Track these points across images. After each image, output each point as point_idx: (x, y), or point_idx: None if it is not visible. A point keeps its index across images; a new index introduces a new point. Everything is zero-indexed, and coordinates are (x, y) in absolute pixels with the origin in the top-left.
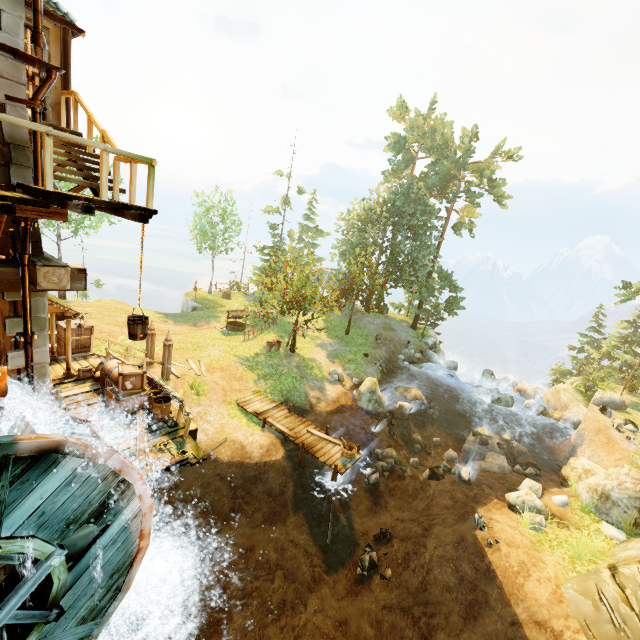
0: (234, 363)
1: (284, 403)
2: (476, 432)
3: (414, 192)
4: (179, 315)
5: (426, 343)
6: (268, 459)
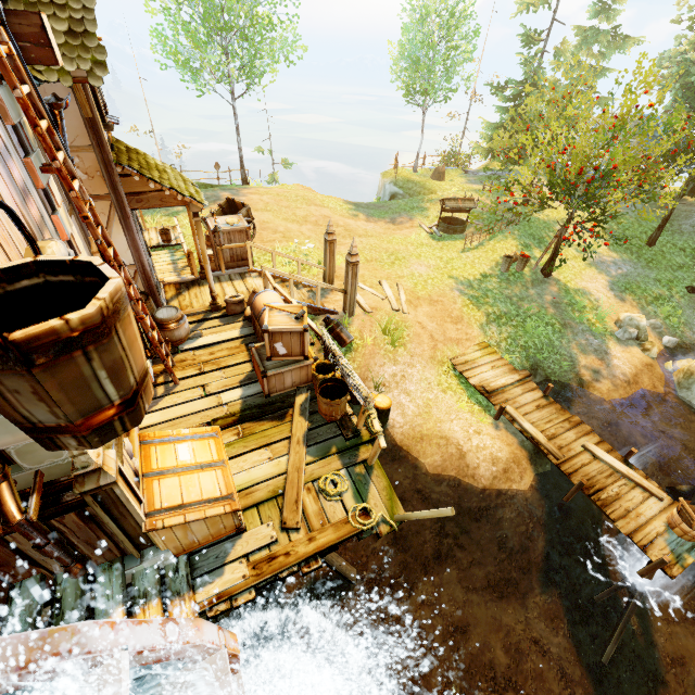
0: (449, 290)
1: (530, 372)
2: None
3: None
4: (373, 206)
5: None
6: (504, 486)
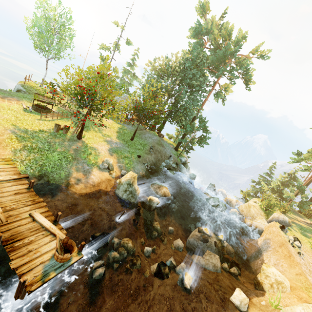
0: (3, 129)
1: (37, 177)
2: (201, 230)
3: (199, 61)
4: None
5: (181, 160)
6: None
